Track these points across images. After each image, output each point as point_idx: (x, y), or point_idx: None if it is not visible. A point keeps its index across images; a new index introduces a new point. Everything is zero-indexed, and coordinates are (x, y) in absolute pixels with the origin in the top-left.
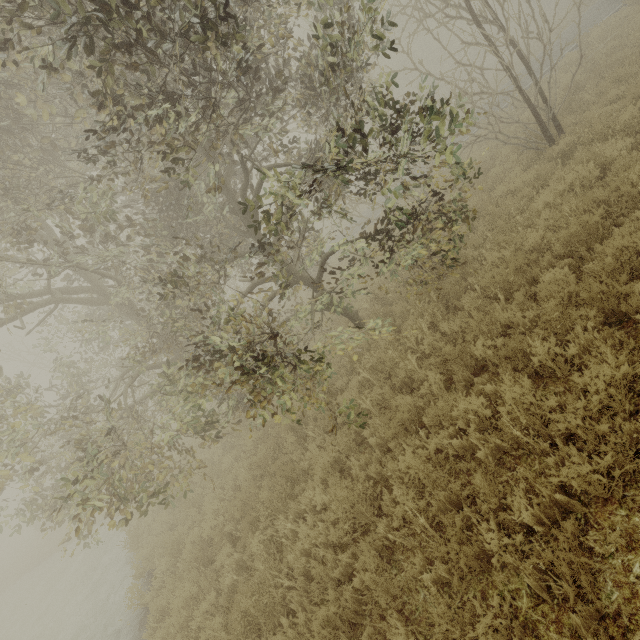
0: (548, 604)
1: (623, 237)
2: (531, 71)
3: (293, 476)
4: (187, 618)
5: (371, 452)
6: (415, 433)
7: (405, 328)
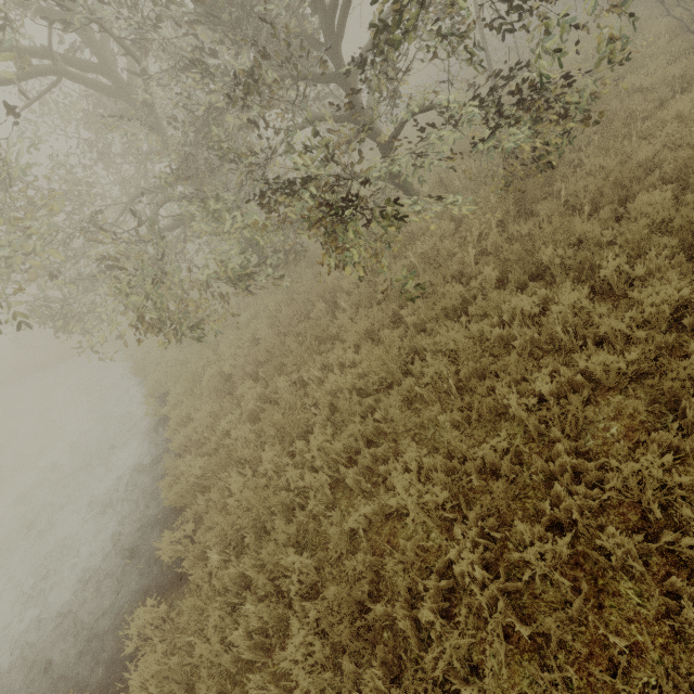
0: (536, 444)
1: None
2: None
3: (323, 336)
4: (212, 425)
5: (404, 330)
6: (454, 320)
7: (468, 222)
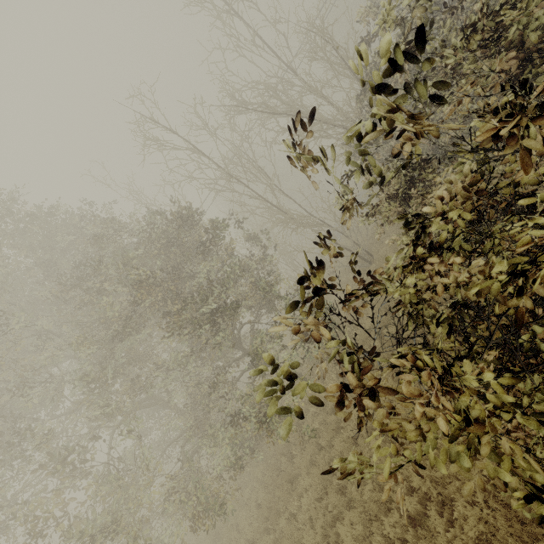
0: None
1: (393, 323)
2: (348, 237)
3: (291, 478)
4: None
5: (325, 450)
6: (341, 433)
7: (327, 378)
